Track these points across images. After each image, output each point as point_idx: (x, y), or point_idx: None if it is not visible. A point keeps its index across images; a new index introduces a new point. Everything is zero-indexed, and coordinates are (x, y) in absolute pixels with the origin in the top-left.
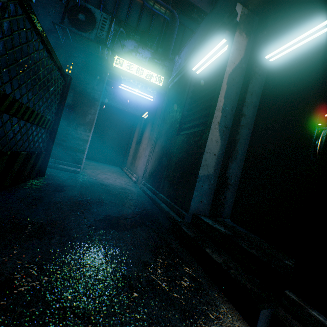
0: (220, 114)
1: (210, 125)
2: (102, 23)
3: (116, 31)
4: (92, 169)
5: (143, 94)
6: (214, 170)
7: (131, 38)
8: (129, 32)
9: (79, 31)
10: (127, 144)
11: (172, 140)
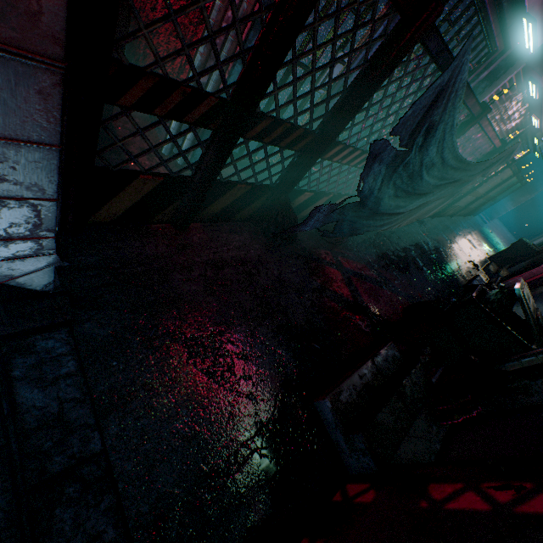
0: None
1: None
2: None
3: None
4: (492, 227)
5: None
6: None
7: None
8: None
9: None
10: None
11: None
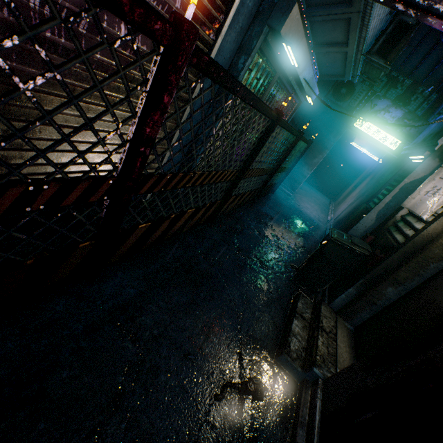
0: (382, 206)
1: (372, 209)
2: (359, 94)
3: (374, 91)
4: (301, 195)
5: (369, 154)
6: (360, 235)
7: (399, 82)
8: (398, 79)
9: (336, 101)
10: (351, 179)
11: (361, 205)
